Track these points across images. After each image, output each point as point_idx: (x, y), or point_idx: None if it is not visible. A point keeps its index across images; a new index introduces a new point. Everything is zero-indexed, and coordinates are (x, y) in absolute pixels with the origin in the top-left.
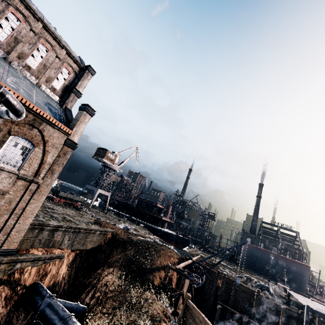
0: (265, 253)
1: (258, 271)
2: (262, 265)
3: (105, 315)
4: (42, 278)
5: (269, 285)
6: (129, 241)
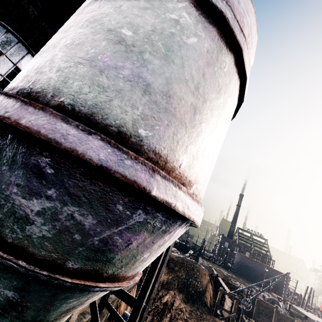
0: (255, 263)
1: (247, 278)
2: (251, 273)
3: None
4: (127, 306)
5: (269, 295)
6: (171, 260)
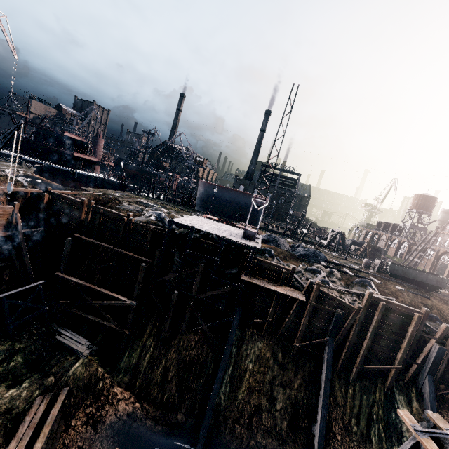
0: (223, 190)
1: (215, 212)
2: (219, 205)
3: None
4: None
5: None
6: None
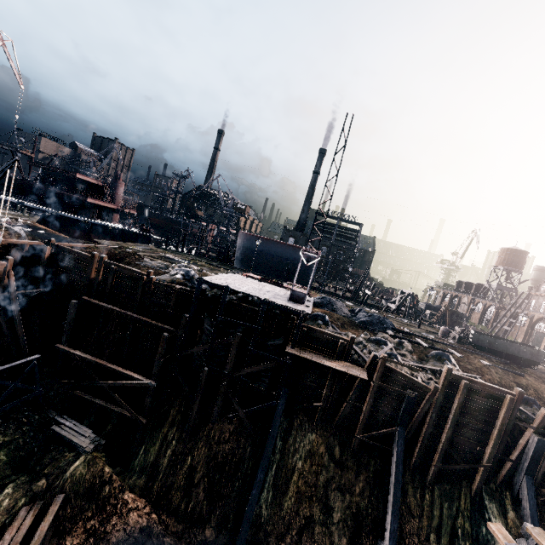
0: (267, 243)
1: (258, 270)
2: (263, 261)
3: None
4: None
5: None
6: None
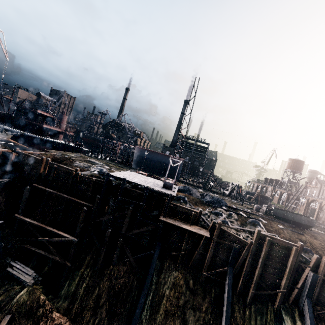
0: (152, 154)
1: (146, 169)
2: (149, 164)
3: None
4: None
5: None
6: None
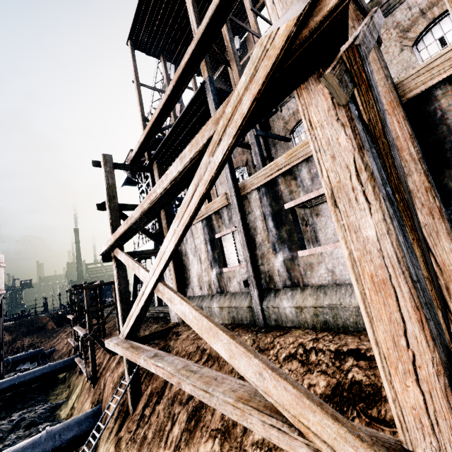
0: None
1: None
2: None
3: (47, 340)
4: None
5: None
6: (9, 327)
